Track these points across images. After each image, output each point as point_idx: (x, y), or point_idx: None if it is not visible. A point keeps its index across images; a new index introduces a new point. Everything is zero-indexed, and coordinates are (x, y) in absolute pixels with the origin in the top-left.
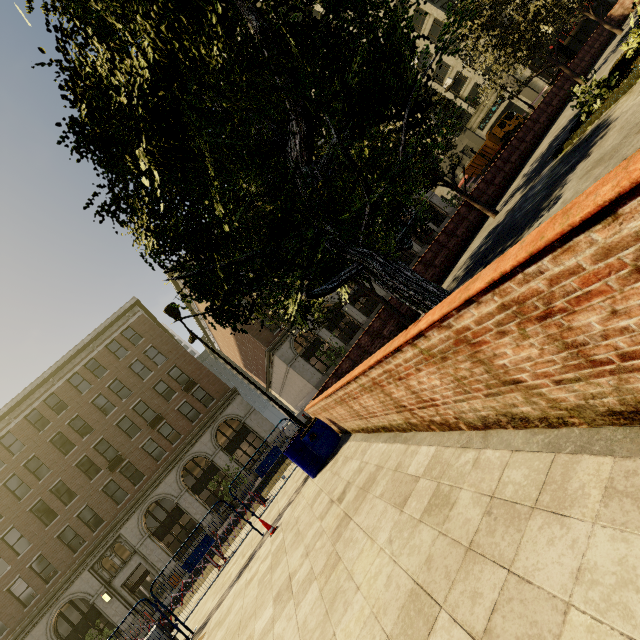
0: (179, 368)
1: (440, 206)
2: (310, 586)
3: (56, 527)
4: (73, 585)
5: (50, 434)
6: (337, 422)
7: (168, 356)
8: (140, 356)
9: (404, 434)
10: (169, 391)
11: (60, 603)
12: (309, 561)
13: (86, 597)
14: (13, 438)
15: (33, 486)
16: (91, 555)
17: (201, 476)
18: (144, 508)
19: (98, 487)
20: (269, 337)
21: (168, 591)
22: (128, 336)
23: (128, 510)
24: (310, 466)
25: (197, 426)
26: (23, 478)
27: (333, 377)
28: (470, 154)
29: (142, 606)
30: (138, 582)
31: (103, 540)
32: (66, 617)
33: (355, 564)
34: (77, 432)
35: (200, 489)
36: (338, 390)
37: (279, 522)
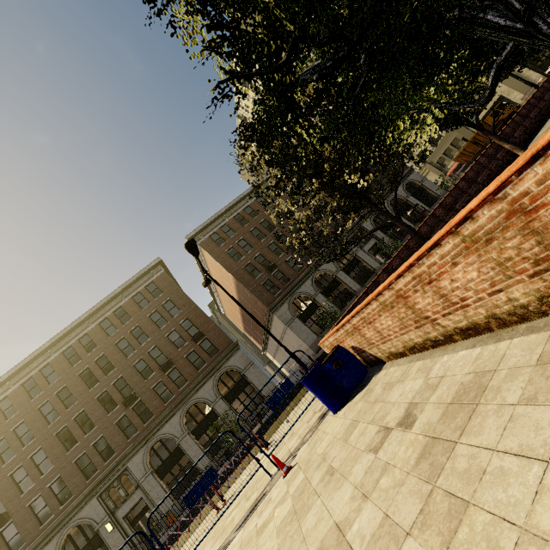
0: (190, 320)
1: (431, 189)
2: (399, 547)
3: (75, 453)
4: (83, 510)
5: (80, 369)
6: (367, 348)
7: (182, 309)
8: (159, 307)
9: (521, 326)
10: (180, 342)
11: (70, 526)
12: (375, 505)
13: (92, 523)
14: (51, 369)
15: (61, 413)
16: (101, 483)
17: (202, 421)
18: (150, 445)
19: (113, 420)
20: (270, 298)
21: (163, 530)
22: (151, 290)
23: (136, 445)
24: (332, 398)
25: (202, 374)
26: (54, 405)
27: (350, 312)
28: (459, 146)
29: (139, 541)
30: (138, 516)
31: (112, 471)
32: (73, 540)
33: (537, 513)
34: (101, 369)
35: (200, 433)
36: (400, 277)
37: (293, 461)
